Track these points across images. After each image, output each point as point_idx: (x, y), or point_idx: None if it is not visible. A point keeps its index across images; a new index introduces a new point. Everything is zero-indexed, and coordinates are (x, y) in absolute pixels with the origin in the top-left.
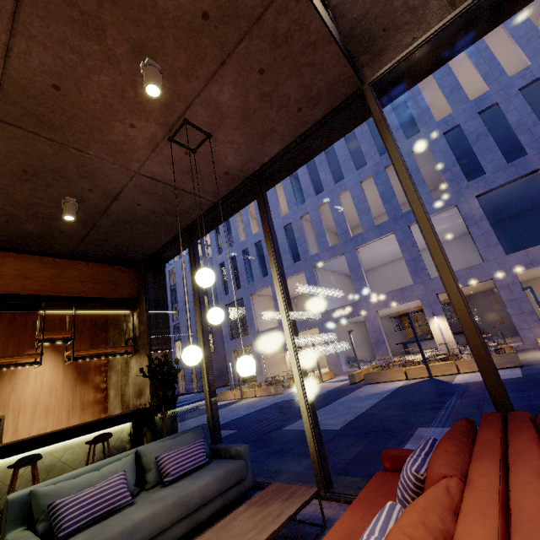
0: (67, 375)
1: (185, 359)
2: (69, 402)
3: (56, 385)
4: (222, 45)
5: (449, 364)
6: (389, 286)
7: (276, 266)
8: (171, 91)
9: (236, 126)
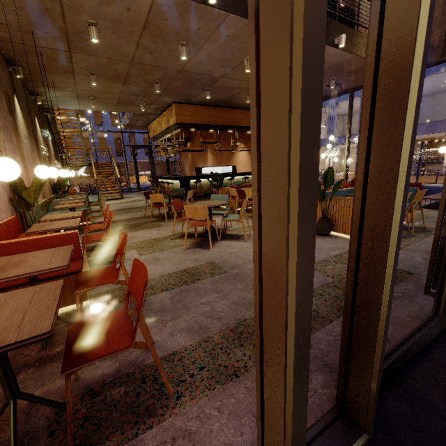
0: (248, 155)
1: (322, 156)
2: (250, 165)
3: (246, 158)
4: (356, 73)
5: (432, 177)
6: (437, 113)
7: (349, 130)
8: (335, 79)
9: (351, 82)
